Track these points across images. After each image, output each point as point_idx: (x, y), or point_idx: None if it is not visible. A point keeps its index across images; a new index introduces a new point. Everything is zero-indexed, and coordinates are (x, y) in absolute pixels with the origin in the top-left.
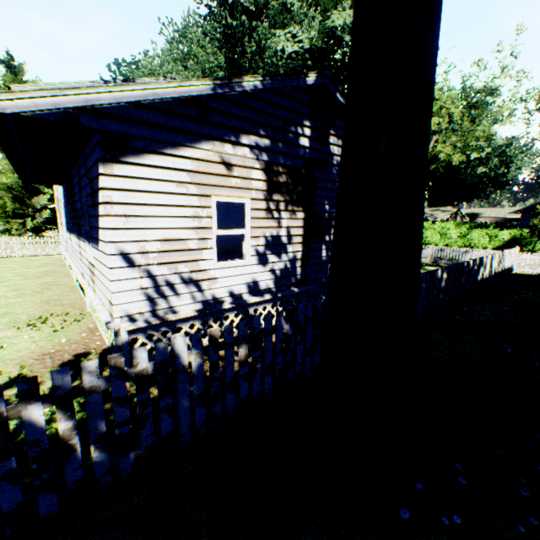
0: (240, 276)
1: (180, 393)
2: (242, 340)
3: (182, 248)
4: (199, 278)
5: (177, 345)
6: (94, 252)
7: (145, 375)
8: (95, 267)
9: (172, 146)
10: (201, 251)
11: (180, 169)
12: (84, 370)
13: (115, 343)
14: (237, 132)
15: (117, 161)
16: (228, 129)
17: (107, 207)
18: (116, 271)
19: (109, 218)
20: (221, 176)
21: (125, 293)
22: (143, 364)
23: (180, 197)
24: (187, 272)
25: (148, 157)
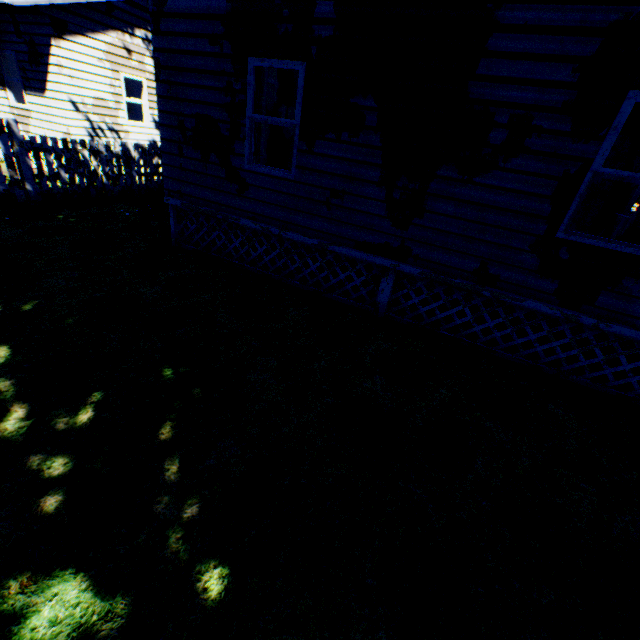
0: (145, 135)
1: (133, 169)
2: (157, 155)
3: (106, 106)
4: (119, 130)
5: (130, 146)
6: (30, 99)
7: (119, 155)
8: (33, 111)
9: (92, 32)
10: (118, 111)
11: (99, 49)
12: (99, 144)
13: (73, 161)
14: (133, 27)
15: (62, 38)
16: (126, 23)
17: (60, 70)
18: (70, 113)
19: (62, 77)
20: (125, 59)
21: (77, 129)
22: (118, 150)
23: (101, 70)
24: (111, 124)
25: (79, 38)
